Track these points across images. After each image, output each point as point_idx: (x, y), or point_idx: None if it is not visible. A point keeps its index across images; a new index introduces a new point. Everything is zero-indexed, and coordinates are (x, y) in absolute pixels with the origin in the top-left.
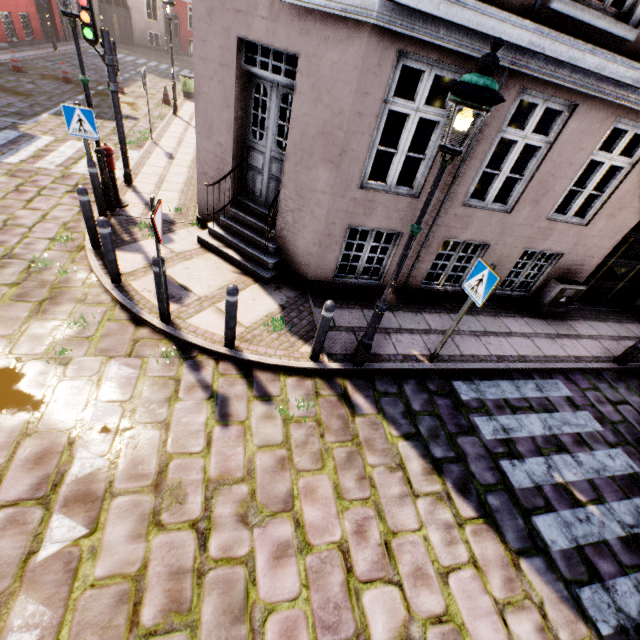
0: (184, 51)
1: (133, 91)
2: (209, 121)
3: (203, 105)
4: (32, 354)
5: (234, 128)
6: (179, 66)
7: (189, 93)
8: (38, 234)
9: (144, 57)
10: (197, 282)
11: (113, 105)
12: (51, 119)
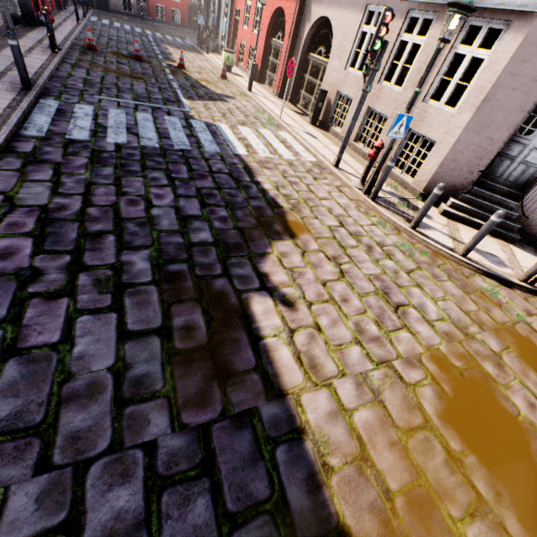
0: (152, 16)
1: (186, 66)
2: (488, 121)
3: (488, 109)
4: (508, 321)
5: (516, 127)
6: (166, 34)
7: (230, 67)
8: (361, 222)
9: (132, 24)
10: (488, 248)
11: (360, 103)
12: (193, 104)
